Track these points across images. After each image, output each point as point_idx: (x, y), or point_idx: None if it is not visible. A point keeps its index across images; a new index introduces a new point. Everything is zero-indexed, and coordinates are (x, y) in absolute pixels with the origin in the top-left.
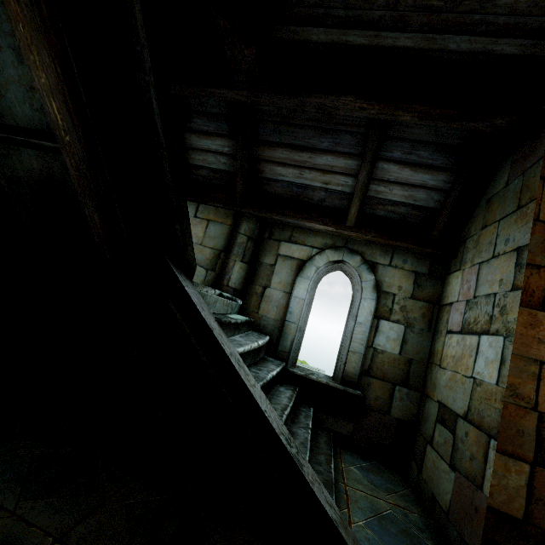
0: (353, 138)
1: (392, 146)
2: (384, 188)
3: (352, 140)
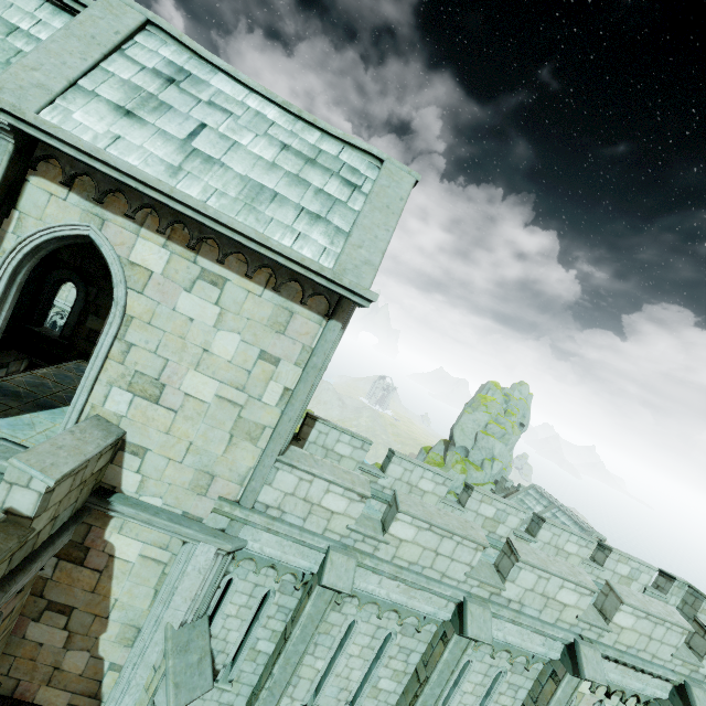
0: None
1: None
2: None
3: None
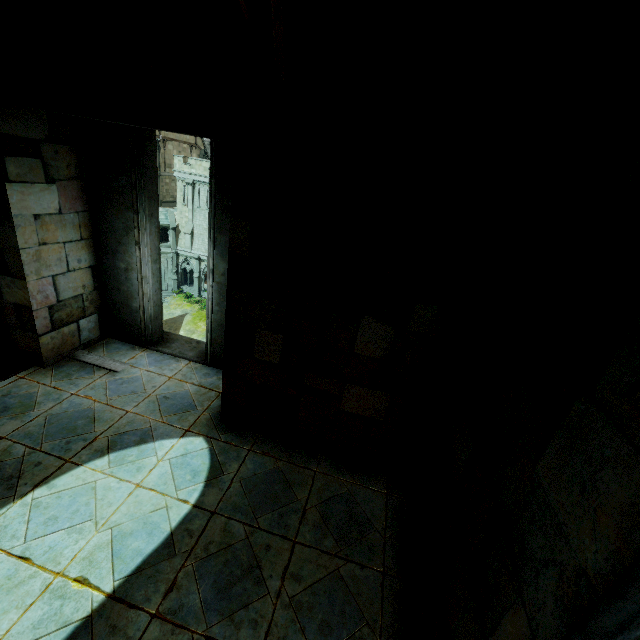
0: None
1: None
2: None
3: None
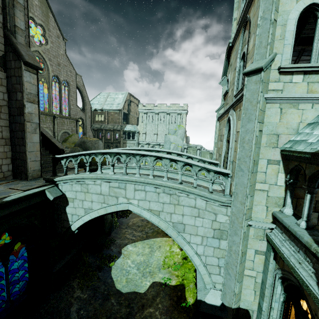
0: (296, 52)
1: (305, 53)
2: (301, 62)
3: (296, 53)
